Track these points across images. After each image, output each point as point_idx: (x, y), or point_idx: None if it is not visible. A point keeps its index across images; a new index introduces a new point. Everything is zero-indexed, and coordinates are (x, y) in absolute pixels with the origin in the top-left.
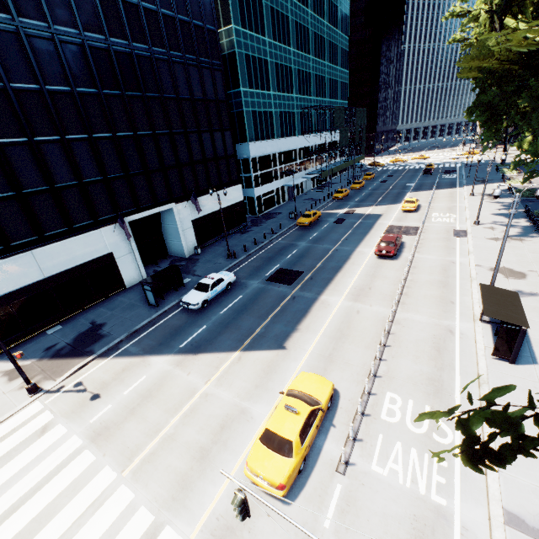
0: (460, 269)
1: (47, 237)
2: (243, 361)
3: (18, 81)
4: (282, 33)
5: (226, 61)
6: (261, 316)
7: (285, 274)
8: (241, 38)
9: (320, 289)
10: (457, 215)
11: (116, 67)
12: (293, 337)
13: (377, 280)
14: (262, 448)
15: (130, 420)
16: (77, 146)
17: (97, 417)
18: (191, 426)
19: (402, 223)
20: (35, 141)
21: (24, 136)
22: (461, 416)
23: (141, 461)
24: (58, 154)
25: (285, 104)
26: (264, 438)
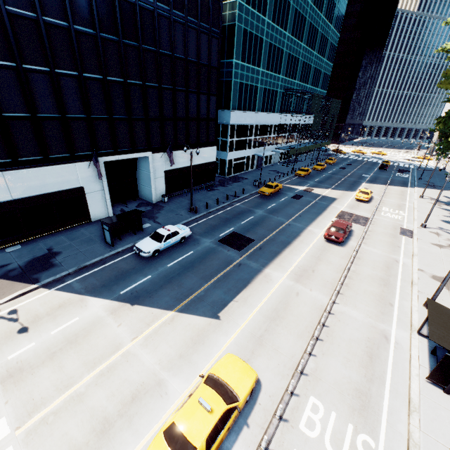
0: (402, 270)
1: (21, 161)
2: (175, 323)
3: (15, 5)
4: (281, 17)
5: (226, 31)
6: (205, 277)
7: (237, 239)
8: (243, 13)
9: (266, 261)
10: (406, 213)
11: (117, 13)
12: (229, 307)
13: (322, 263)
14: (163, 445)
15: (47, 366)
16: (65, 82)
17: (16, 354)
18: (103, 388)
19: (354, 211)
20: (23, 68)
21: (13, 60)
22: (385, 447)
23: (39, 420)
24: (45, 85)
25: (270, 82)
26: (168, 433)
